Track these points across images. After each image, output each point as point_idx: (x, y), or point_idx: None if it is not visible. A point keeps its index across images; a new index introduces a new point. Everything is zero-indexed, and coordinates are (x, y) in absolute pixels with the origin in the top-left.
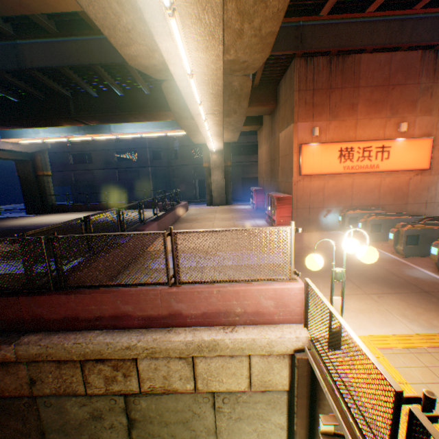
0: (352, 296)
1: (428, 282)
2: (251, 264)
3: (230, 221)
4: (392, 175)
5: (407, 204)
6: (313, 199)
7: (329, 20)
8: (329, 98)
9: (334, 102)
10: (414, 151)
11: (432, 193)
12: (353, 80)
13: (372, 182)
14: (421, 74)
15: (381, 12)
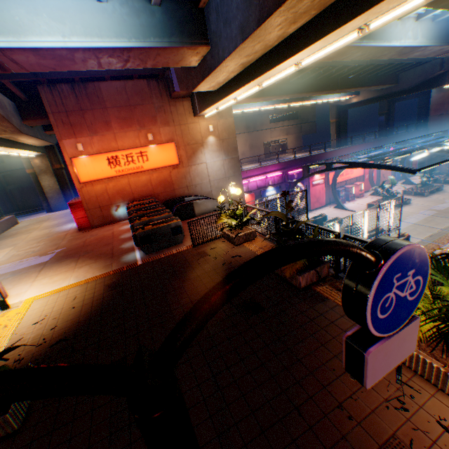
0: (63, 273)
1: (124, 250)
2: (18, 269)
3: (50, 229)
4: (158, 171)
5: (175, 189)
6: (101, 199)
7: None
8: (85, 118)
9: (91, 121)
10: (166, 153)
11: (189, 179)
12: (101, 103)
13: (145, 179)
14: (153, 97)
15: None
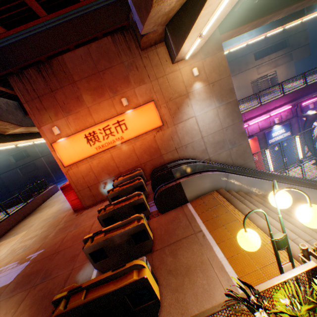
0: None
1: None
2: None
3: (64, 203)
4: (140, 138)
5: (162, 155)
6: (88, 179)
7: (20, 36)
8: (56, 99)
9: (62, 100)
10: (145, 115)
11: (177, 140)
12: (68, 78)
13: (127, 150)
14: (121, 54)
15: (16, 28)
